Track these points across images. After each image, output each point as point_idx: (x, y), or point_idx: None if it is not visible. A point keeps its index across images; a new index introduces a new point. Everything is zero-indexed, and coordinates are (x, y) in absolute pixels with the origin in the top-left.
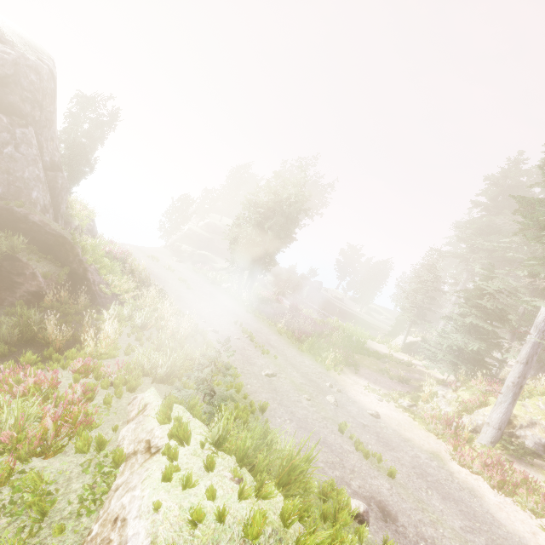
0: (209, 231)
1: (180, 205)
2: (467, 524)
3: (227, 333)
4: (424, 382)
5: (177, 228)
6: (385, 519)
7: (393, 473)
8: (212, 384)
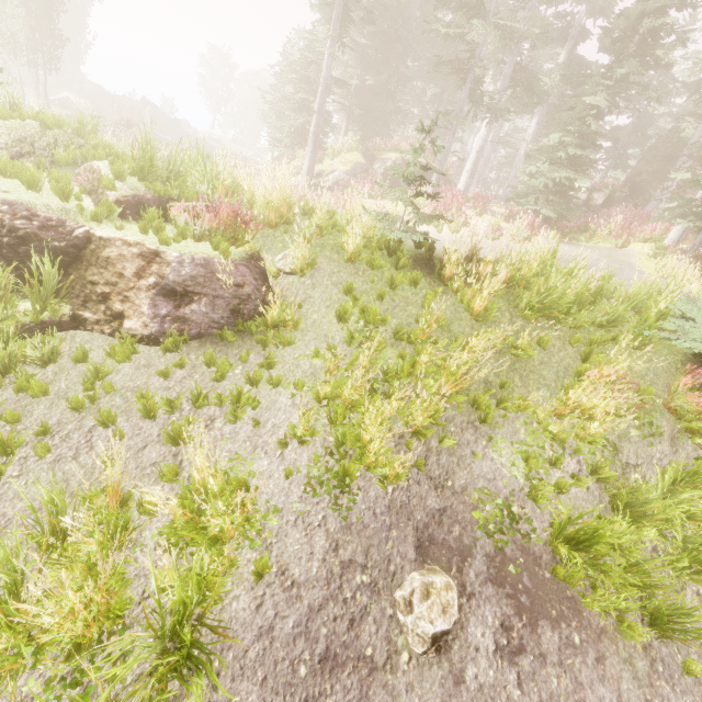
0: None
1: None
2: None
3: None
4: None
5: None
6: None
7: None
8: None
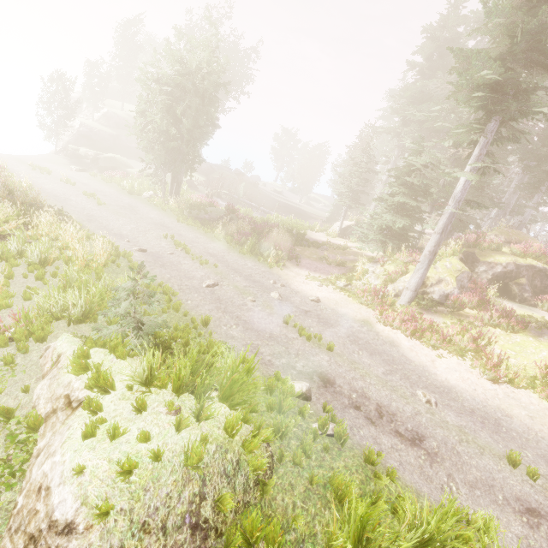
0: (112, 125)
1: (55, 89)
2: (387, 368)
3: (158, 250)
4: (357, 262)
5: (64, 125)
6: (325, 386)
7: (332, 347)
8: (141, 313)
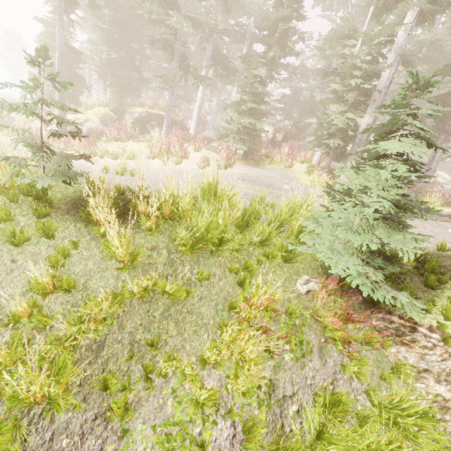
0: None
1: None
2: None
3: None
4: None
5: None
6: None
7: None
8: None
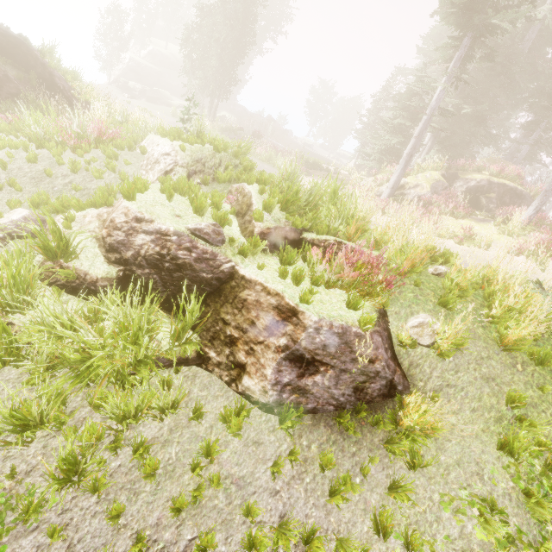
0: (156, 63)
1: (111, 21)
2: None
3: None
4: None
5: (117, 56)
6: None
7: None
8: None
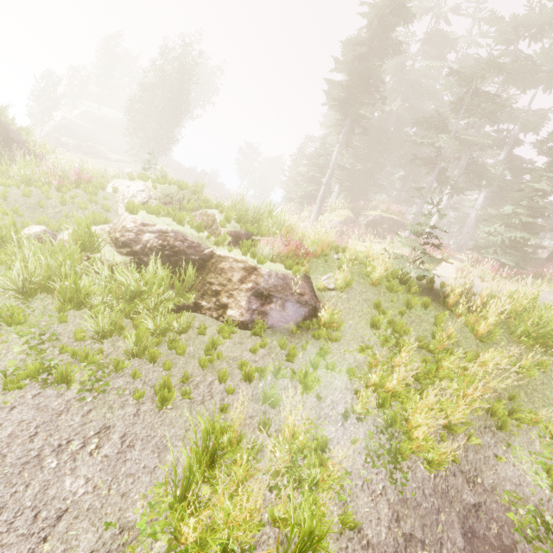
0: (89, 122)
1: (45, 85)
2: None
3: None
4: None
5: (50, 115)
6: None
7: None
8: None
